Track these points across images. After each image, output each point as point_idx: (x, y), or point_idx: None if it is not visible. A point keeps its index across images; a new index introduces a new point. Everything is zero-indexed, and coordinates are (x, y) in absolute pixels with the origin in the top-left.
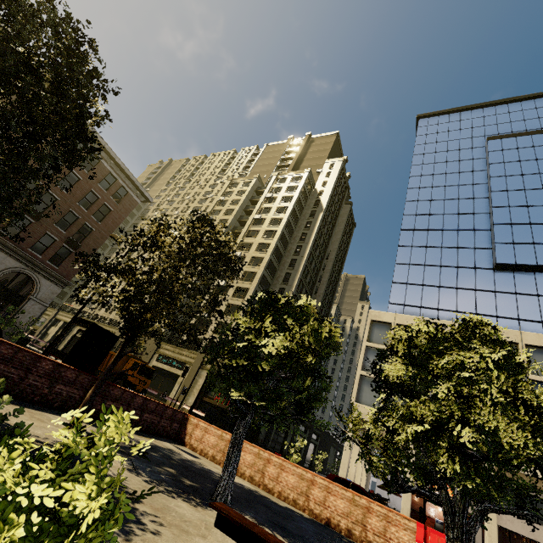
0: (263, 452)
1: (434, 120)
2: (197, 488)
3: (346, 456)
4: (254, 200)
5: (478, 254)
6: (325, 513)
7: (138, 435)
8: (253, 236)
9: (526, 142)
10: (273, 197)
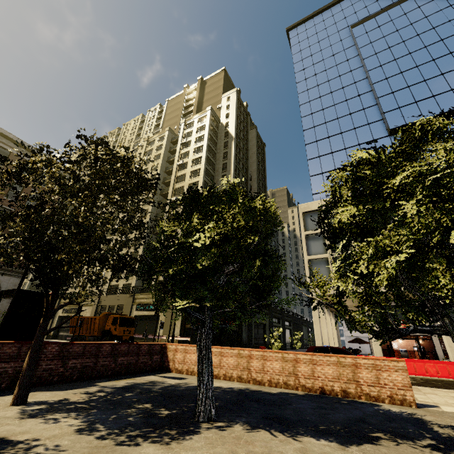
0: (243, 351)
1: (302, 27)
2: (176, 415)
3: (317, 328)
4: (172, 150)
5: (373, 128)
6: (317, 384)
7: (116, 380)
8: (182, 180)
9: (384, 18)
10: (188, 141)
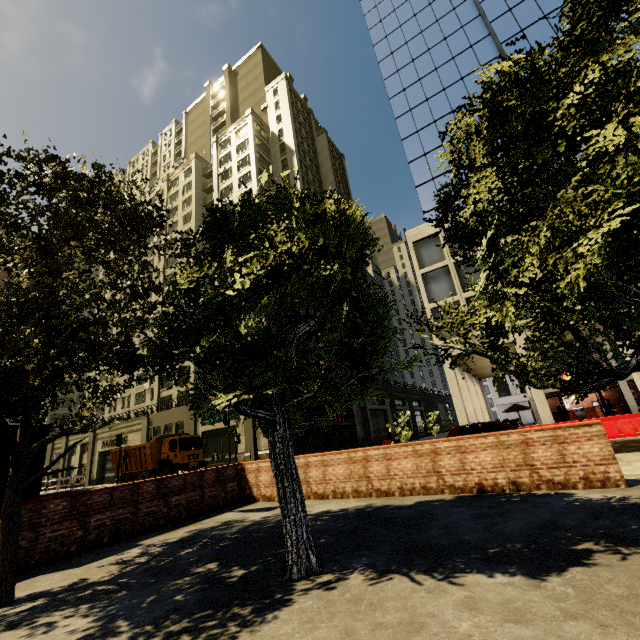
0: (354, 453)
1: None
2: (255, 574)
3: (458, 401)
4: (207, 188)
5: None
6: (471, 480)
7: (172, 531)
8: None
9: None
10: (227, 169)
